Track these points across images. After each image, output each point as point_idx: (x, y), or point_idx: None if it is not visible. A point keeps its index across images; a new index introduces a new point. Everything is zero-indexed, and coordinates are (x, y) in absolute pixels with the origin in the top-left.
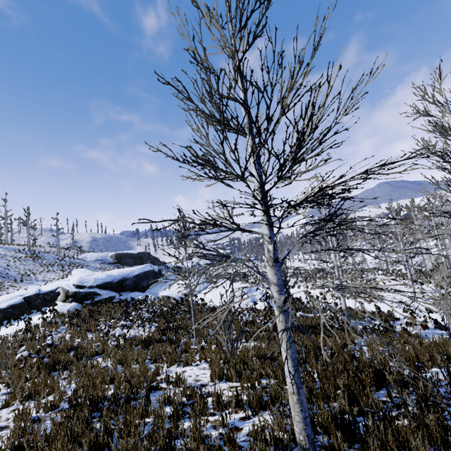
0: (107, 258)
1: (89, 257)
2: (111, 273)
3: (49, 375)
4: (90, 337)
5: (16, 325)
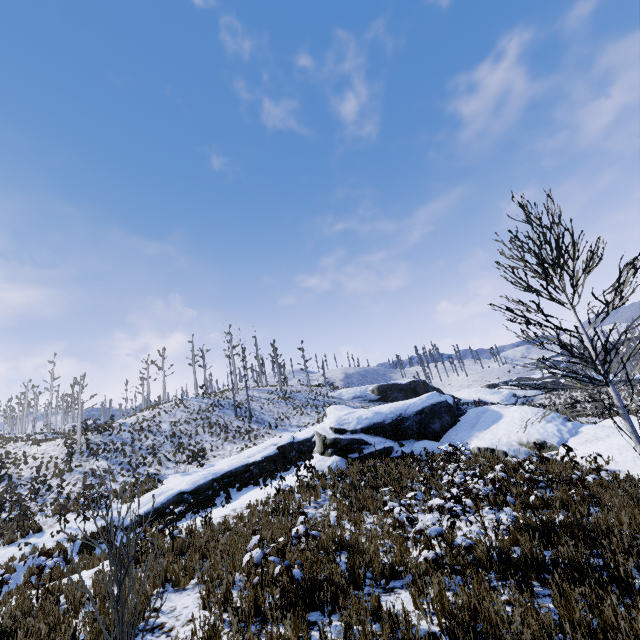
0: (367, 394)
1: (344, 394)
2: (379, 409)
3: (304, 619)
4: (369, 524)
5: (270, 487)
